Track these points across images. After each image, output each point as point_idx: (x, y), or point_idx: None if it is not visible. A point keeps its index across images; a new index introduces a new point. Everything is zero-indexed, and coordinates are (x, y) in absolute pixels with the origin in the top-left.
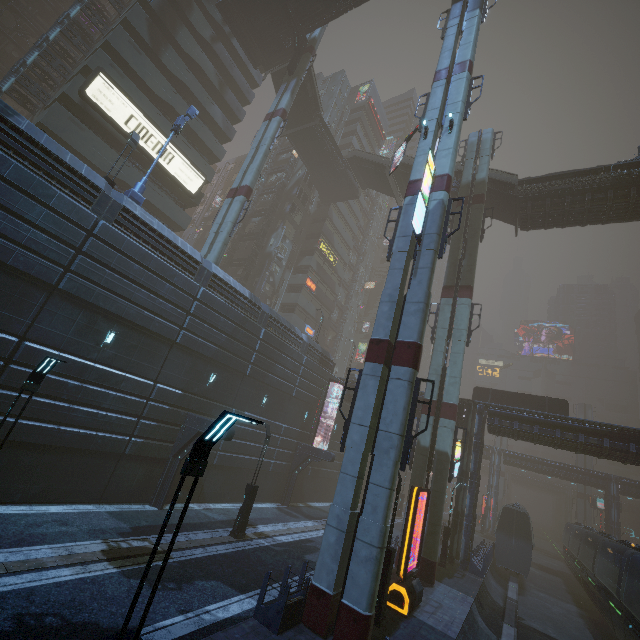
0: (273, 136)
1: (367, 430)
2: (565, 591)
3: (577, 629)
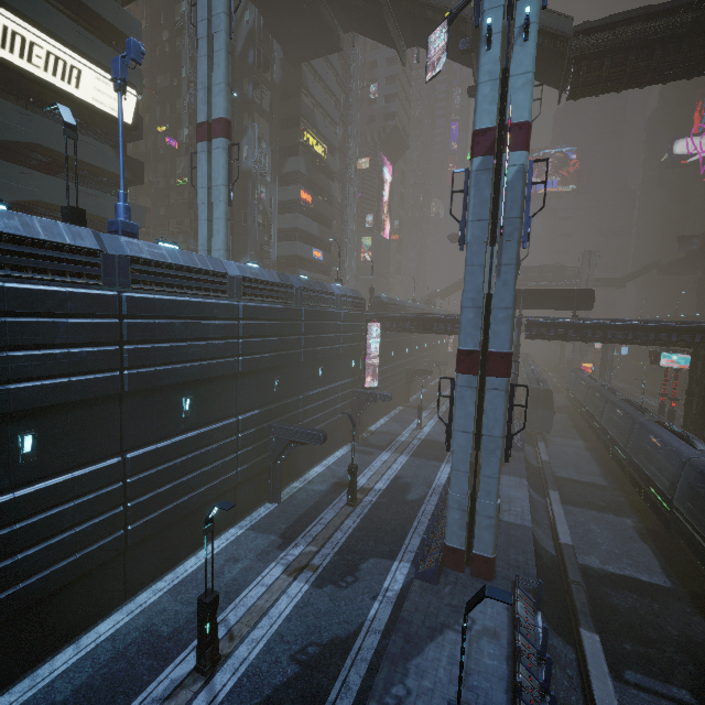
0: (227, 8)
1: (471, 436)
2: (571, 427)
3: (588, 464)
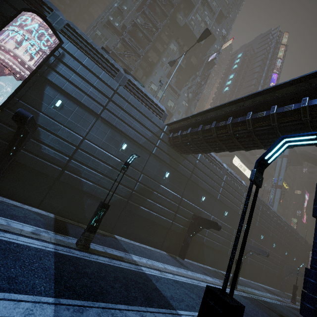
0: (285, 165)
1: None
2: None
3: None
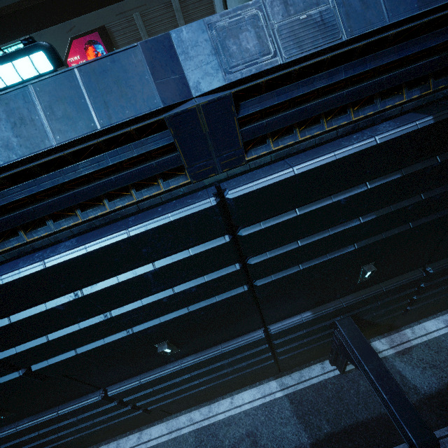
0: None
1: None
2: None
3: None
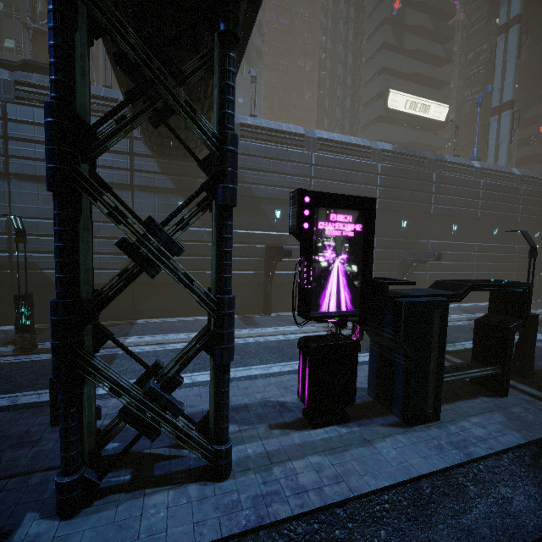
0: (517, 46)
1: None
2: None
3: None
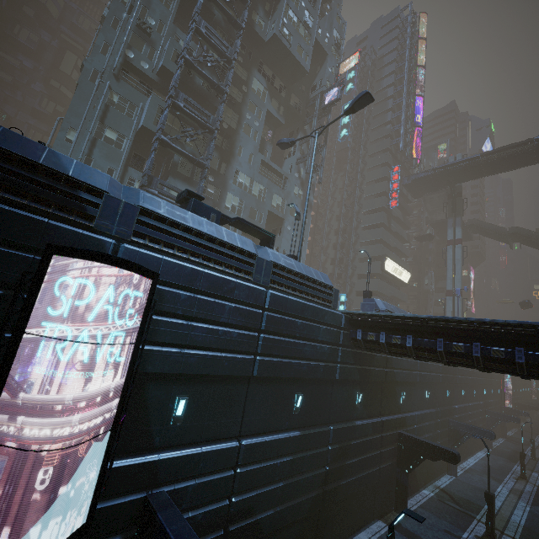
0: (461, 257)
1: None
2: None
3: None
